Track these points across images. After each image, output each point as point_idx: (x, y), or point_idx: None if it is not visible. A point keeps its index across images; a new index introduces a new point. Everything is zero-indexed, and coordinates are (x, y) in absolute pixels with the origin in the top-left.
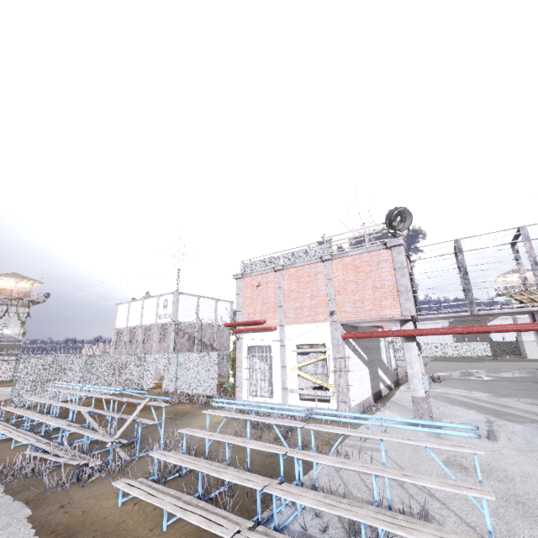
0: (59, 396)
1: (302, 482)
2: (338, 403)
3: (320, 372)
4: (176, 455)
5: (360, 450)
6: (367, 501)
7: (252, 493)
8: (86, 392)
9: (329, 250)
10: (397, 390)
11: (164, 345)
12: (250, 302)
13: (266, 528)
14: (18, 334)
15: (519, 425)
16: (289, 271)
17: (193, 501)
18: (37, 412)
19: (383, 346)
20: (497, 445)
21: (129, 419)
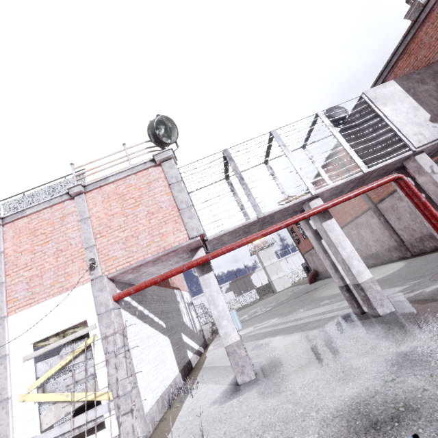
0: None
1: None
2: (119, 419)
3: (83, 376)
4: None
5: None
6: None
7: None
8: None
9: (82, 182)
10: (206, 352)
11: None
12: None
13: None
14: None
15: (326, 328)
16: (16, 224)
17: None
18: None
19: (184, 308)
20: (341, 362)
21: None
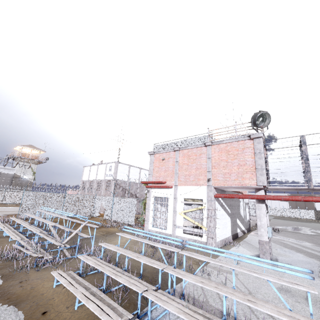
0: (45, 215)
1: (174, 289)
2: (207, 238)
3: (198, 217)
4: (94, 259)
5: (218, 271)
6: (219, 310)
7: None
8: (55, 214)
9: (211, 139)
10: (248, 234)
11: (108, 192)
12: (158, 169)
13: None
14: (31, 179)
15: None
16: (183, 151)
17: (97, 292)
18: (29, 222)
19: (242, 205)
20: (319, 281)
21: (74, 232)
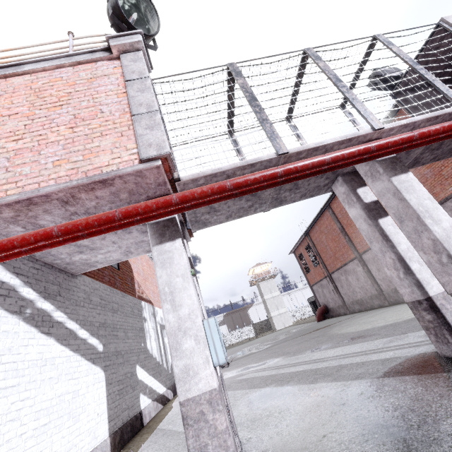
0: None
1: None
2: None
3: None
4: None
5: None
6: None
7: None
8: None
9: None
10: (175, 399)
11: None
12: None
13: None
14: None
15: (390, 378)
16: None
17: None
18: None
19: (152, 330)
20: None
21: None
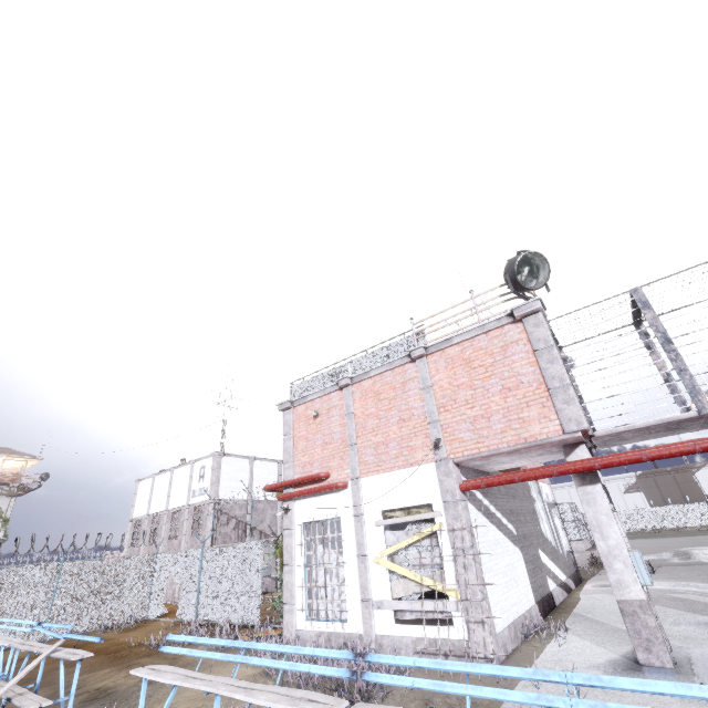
0: None
1: None
2: (468, 625)
3: (429, 562)
4: None
5: None
6: None
7: None
8: None
9: (422, 341)
10: (580, 591)
11: (197, 540)
12: (305, 444)
13: None
14: None
15: None
16: (362, 385)
17: None
18: None
19: (542, 511)
20: None
21: None
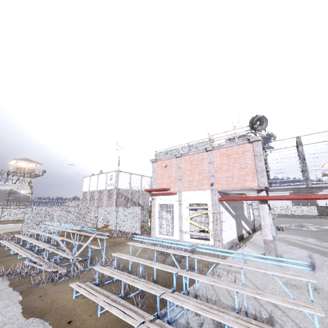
0: (48, 229)
1: (188, 291)
2: (214, 241)
3: (204, 221)
4: (109, 269)
5: (227, 272)
6: (231, 306)
7: (156, 295)
8: (61, 228)
9: (211, 144)
10: (253, 234)
11: (110, 202)
12: (161, 176)
13: (161, 321)
14: (28, 194)
15: None
16: (185, 157)
17: (117, 299)
18: (34, 238)
19: (245, 206)
20: (322, 274)
21: (84, 245)
